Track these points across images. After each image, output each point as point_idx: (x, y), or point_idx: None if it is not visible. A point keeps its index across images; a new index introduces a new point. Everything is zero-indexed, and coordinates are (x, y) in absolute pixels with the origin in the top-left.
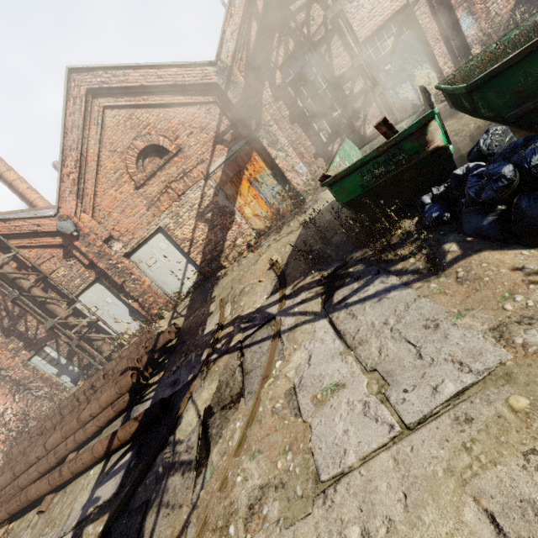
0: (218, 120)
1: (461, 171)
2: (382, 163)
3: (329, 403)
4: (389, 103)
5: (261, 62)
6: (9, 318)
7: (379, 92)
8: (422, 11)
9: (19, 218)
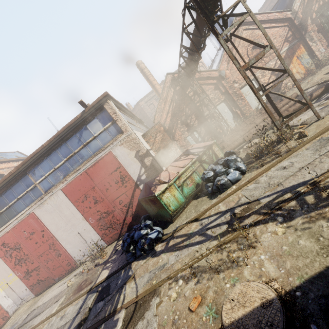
0: (287, 33)
1: None
2: None
3: None
4: None
5: (307, 10)
6: (185, 116)
7: None
8: None
9: (204, 71)
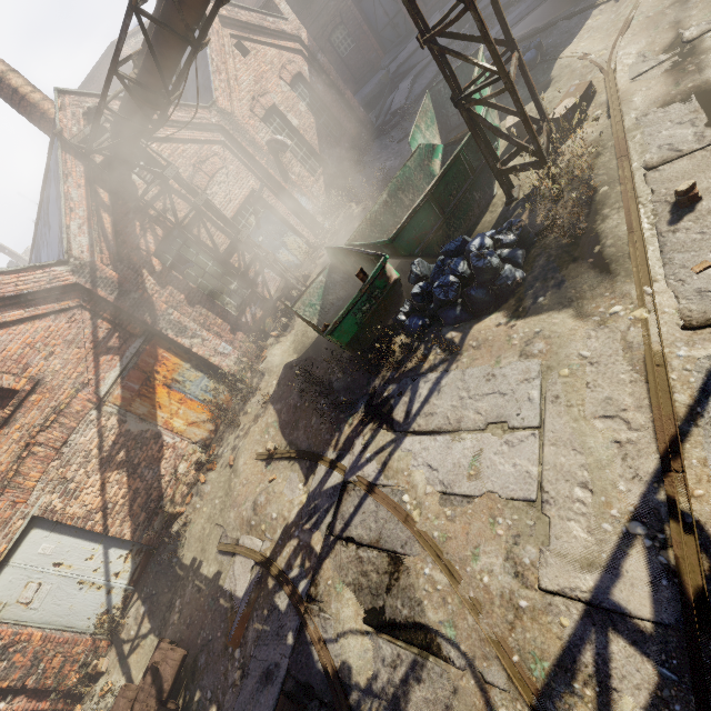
0: (91, 326)
1: (417, 290)
2: (366, 301)
3: (485, 467)
4: (285, 266)
5: (129, 252)
6: None
7: (272, 259)
8: (267, 195)
9: None
